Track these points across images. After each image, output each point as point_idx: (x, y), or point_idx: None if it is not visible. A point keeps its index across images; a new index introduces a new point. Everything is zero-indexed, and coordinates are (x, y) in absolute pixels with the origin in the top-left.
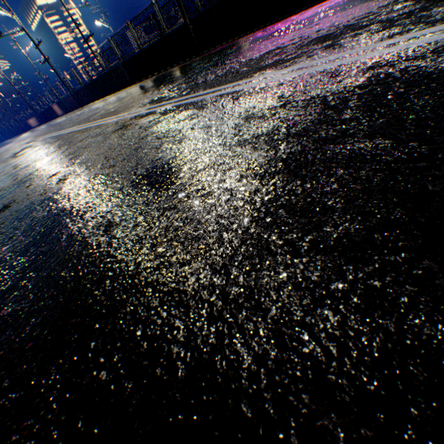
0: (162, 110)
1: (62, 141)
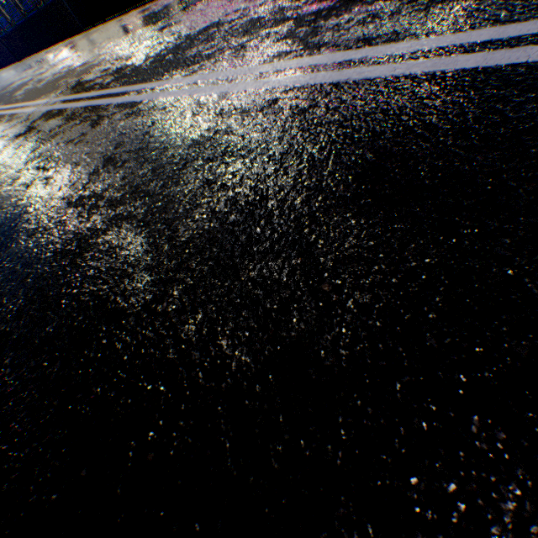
0: (72, 111)
1: None
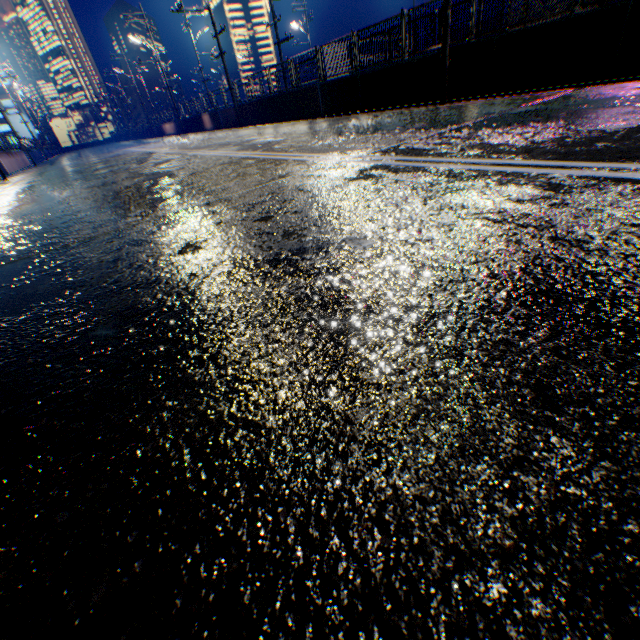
0: (441, 170)
1: (236, 166)
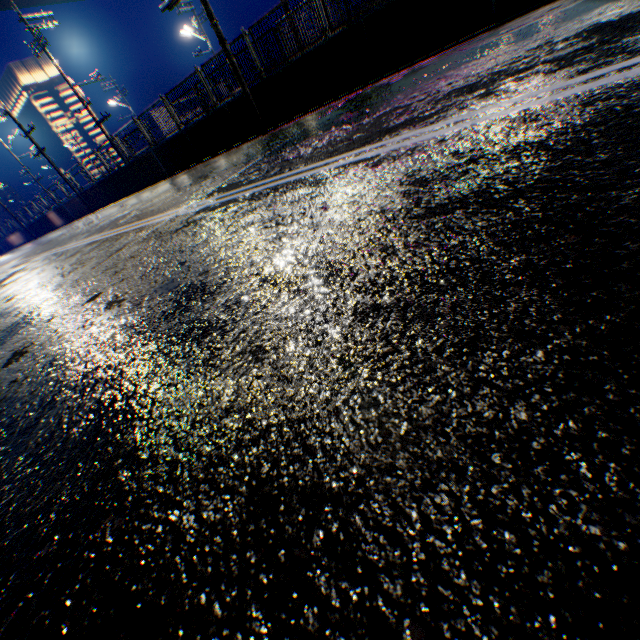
0: (248, 196)
1: (80, 255)
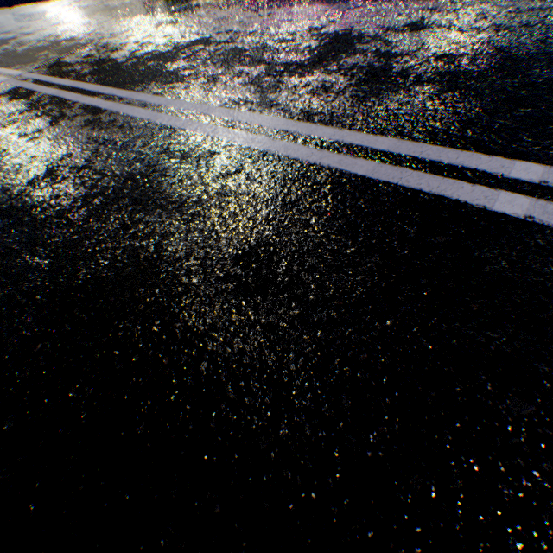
0: (39, 96)
1: None
